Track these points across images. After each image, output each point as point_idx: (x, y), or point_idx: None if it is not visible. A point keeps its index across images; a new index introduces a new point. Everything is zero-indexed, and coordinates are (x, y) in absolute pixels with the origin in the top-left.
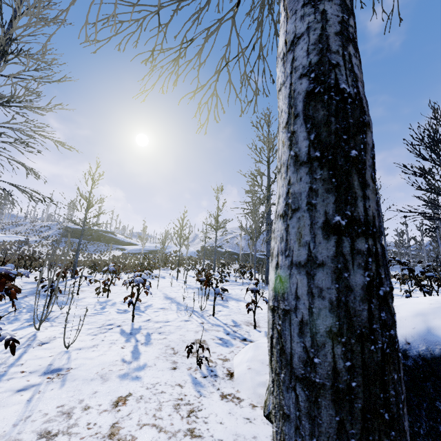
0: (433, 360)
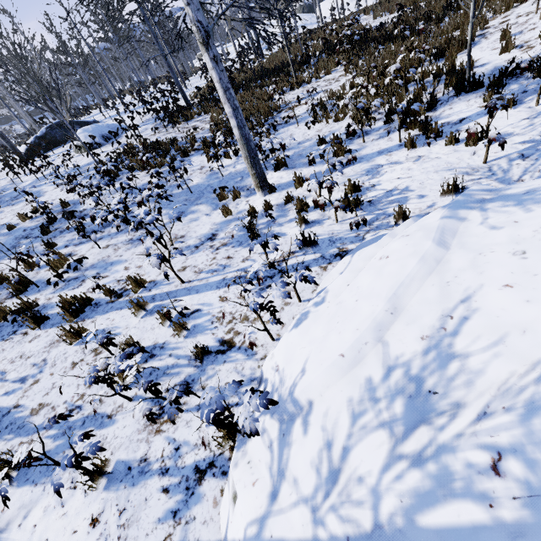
0: (28, 147)
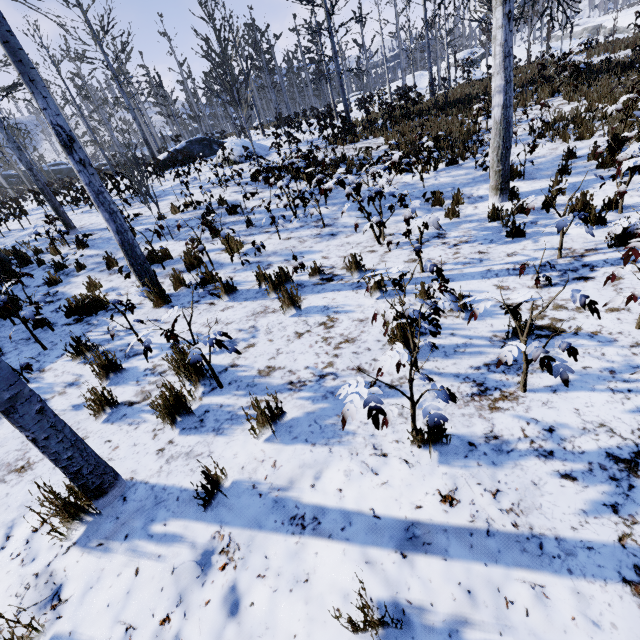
0: (165, 159)
